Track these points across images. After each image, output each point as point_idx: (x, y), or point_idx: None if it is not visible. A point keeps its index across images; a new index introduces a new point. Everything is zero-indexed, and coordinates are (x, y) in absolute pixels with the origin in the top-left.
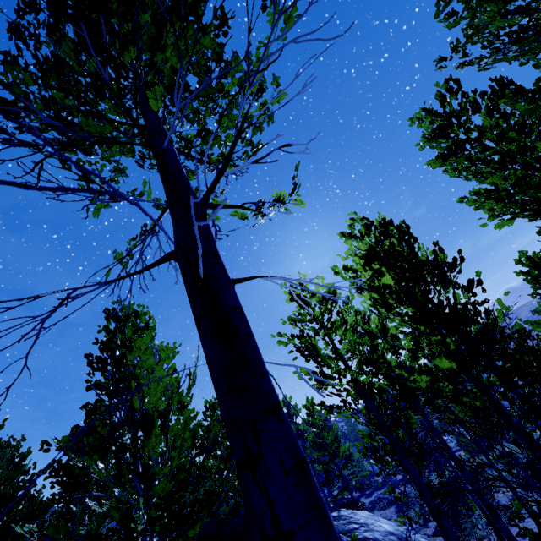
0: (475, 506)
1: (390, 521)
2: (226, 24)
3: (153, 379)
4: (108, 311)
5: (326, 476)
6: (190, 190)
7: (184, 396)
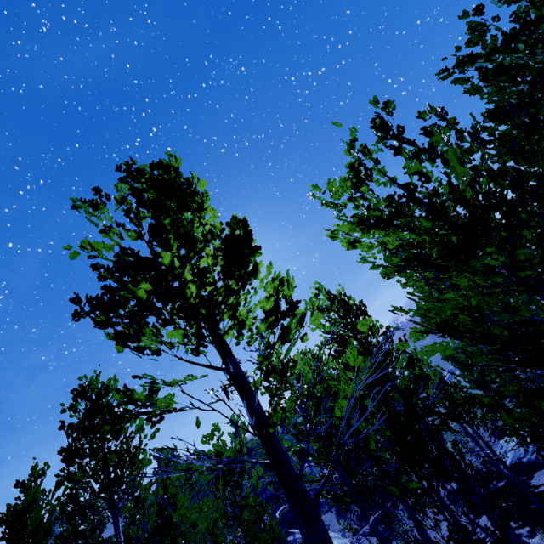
0: (399, 502)
1: (336, 534)
2: (302, 316)
3: (198, 533)
4: (77, 391)
5: (277, 495)
6: (300, 481)
7: (220, 536)
